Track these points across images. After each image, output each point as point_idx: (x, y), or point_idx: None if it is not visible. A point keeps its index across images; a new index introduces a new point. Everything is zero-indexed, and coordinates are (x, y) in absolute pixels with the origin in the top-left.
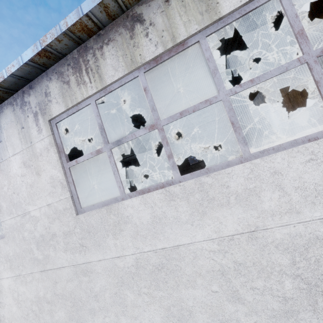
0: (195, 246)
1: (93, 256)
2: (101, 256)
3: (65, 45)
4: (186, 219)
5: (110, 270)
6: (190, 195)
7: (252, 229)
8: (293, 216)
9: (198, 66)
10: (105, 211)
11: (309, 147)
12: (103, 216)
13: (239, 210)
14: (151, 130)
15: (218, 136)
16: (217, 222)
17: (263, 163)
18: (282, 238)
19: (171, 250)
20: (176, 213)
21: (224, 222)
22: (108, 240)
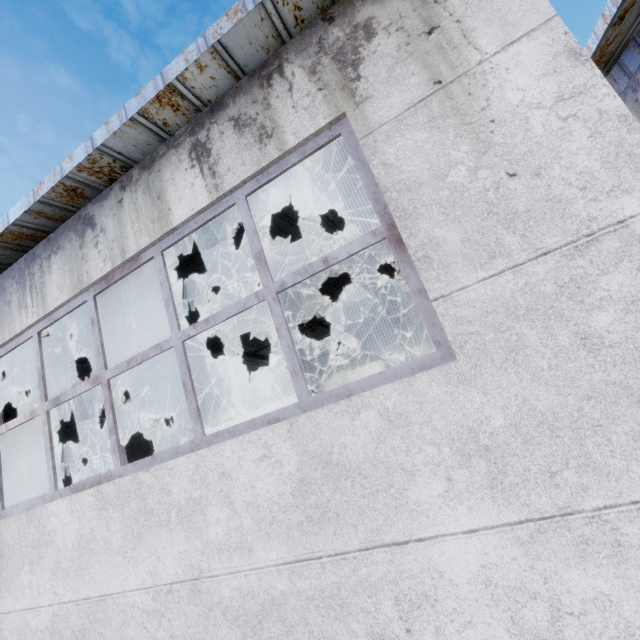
0: (126, 599)
1: (2, 603)
2: (11, 603)
3: (3, 255)
4: (118, 545)
5: (19, 634)
6: (126, 501)
7: (195, 575)
8: (245, 556)
9: (287, 240)
10: (25, 519)
11: (263, 435)
12: (22, 528)
13: (182, 536)
14: (94, 385)
15: (414, 333)
16: (155, 556)
17: (211, 456)
18: (231, 597)
19: (96, 603)
20: (108, 532)
21: (163, 558)
22: (23, 575)
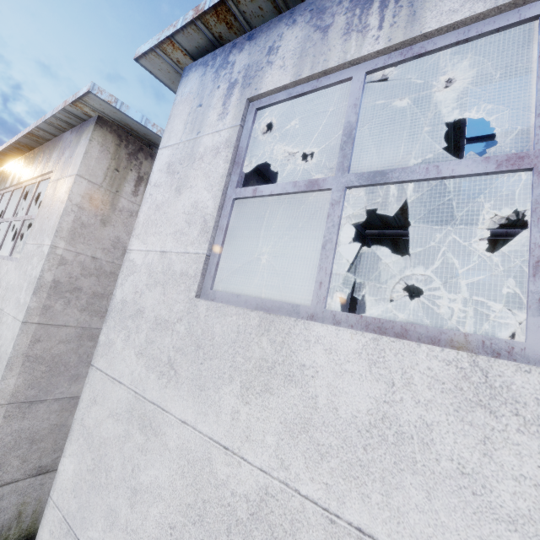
0: None
1: None
2: None
3: (5, 158)
4: None
5: None
6: None
7: None
8: None
9: None
10: None
11: None
12: None
13: None
14: None
15: None
16: None
17: None
18: None
19: None
20: None
21: None
22: None
